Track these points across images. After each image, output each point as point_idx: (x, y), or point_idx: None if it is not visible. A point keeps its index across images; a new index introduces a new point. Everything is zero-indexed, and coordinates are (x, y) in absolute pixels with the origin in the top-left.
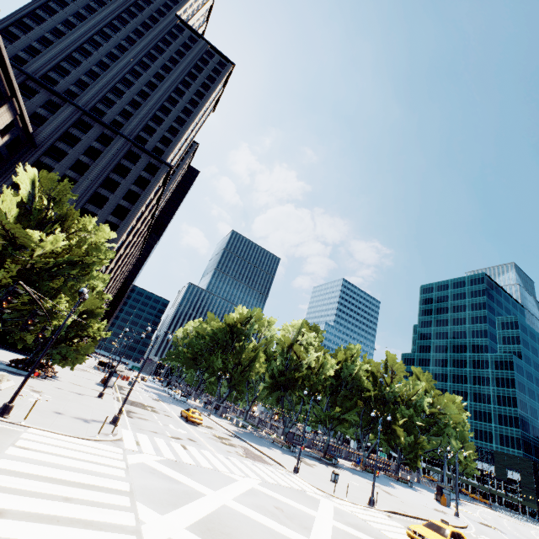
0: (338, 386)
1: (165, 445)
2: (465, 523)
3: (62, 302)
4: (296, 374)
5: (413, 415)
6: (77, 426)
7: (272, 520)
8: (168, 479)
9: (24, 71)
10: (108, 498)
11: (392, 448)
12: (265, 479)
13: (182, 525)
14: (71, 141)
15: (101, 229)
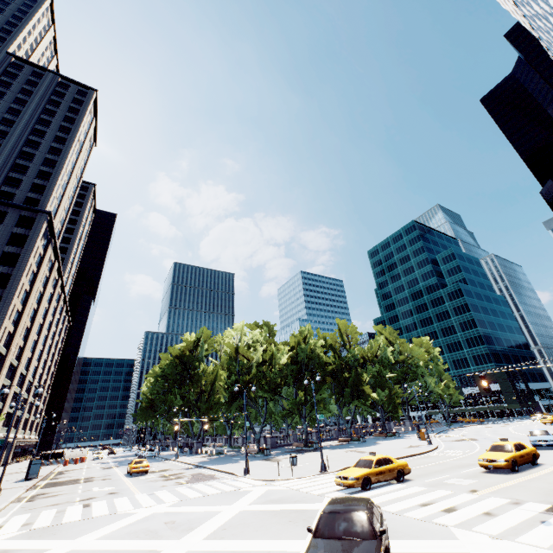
0: (301, 372)
1: (53, 514)
2: (434, 447)
3: None
4: (247, 376)
5: (381, 370)
6: None
7: (141, 539)
8: None
9: None
10: None
11: (373, 408)
12: (188, 497)
13: None
14: None
15: None
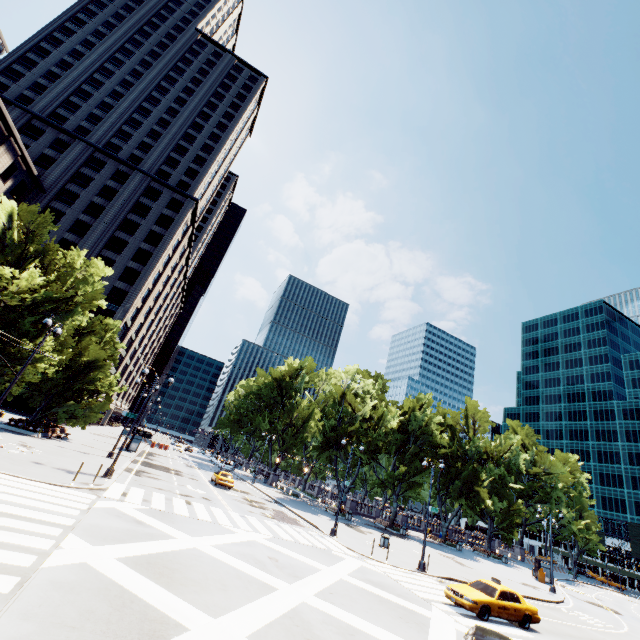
0: (406, 443)
1: (163, 498)
2: (559, 598)
3: (45, 345)
4: (349, 428)
5: (505, 476)
6: (54, 475)
7: (252, 566)
8: (135, 523)
9: (28, 109)
10: (33, 527)
11: (481, 517)
12: (280, 536)
13: (114, 555)
14: (83, 182)
15: (93, 265)
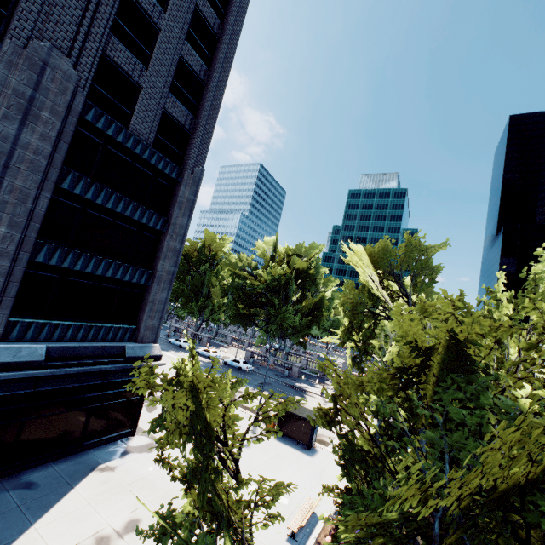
0: None
1: None
2: None
3: None
4: None
5: None
6: None
7: None
8: None
9: None
10: None
11: None
12: None
13: None
14: None
15: None
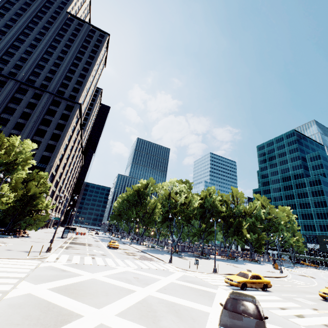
0: (204, 213)
1: (79, 258)
2: (284, 275)
3: (4, 189)
4: (174, 209)
5: (255, 222)
6: (18, 254)
7: (124, 282)
8: (61, 271)
9: None
10: (2, 280)
11: (245, 243)
12: (142, 267)
13: (46, 287)
14: (17, 102)
15: (25, 144)
